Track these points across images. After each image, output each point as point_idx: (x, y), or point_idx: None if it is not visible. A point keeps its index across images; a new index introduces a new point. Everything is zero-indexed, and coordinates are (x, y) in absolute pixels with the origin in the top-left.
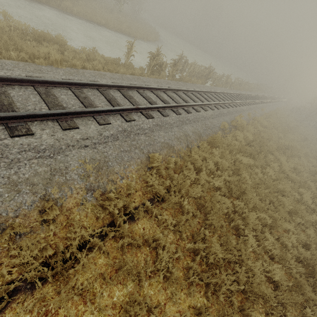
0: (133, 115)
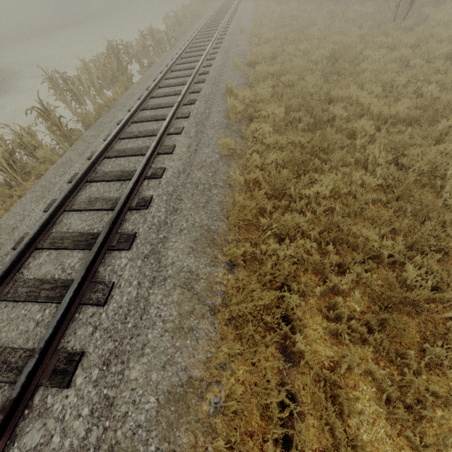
0: (23, 434)
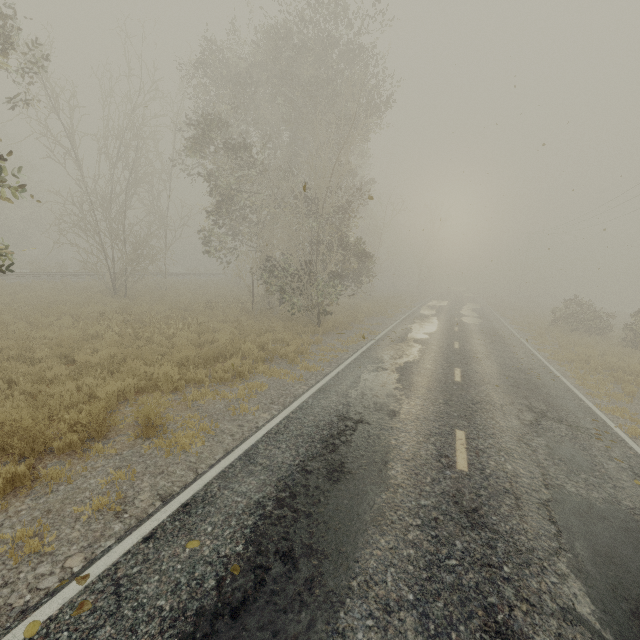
0: None
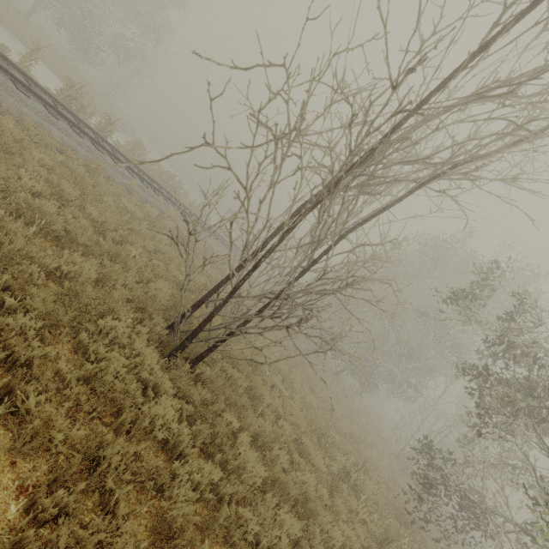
0: None
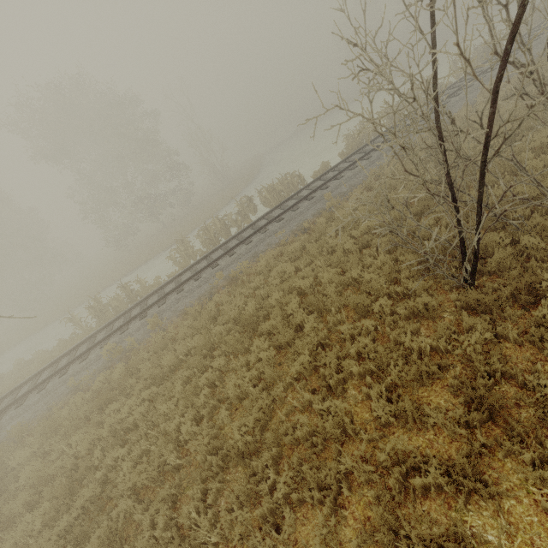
0: None
